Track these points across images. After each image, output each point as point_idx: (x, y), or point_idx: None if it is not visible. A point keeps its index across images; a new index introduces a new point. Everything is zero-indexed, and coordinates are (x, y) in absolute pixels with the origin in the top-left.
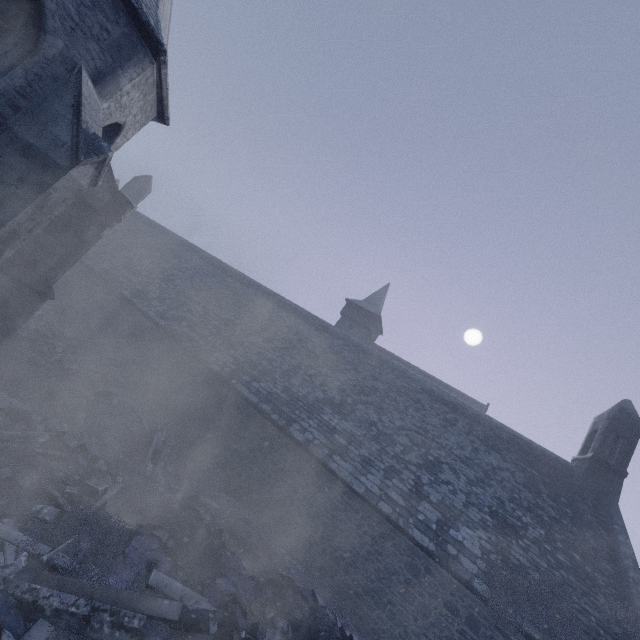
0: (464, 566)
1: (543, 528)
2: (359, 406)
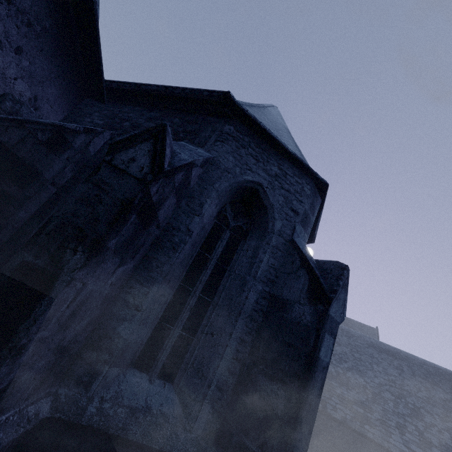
0: None
1: None
2: (348, 373)
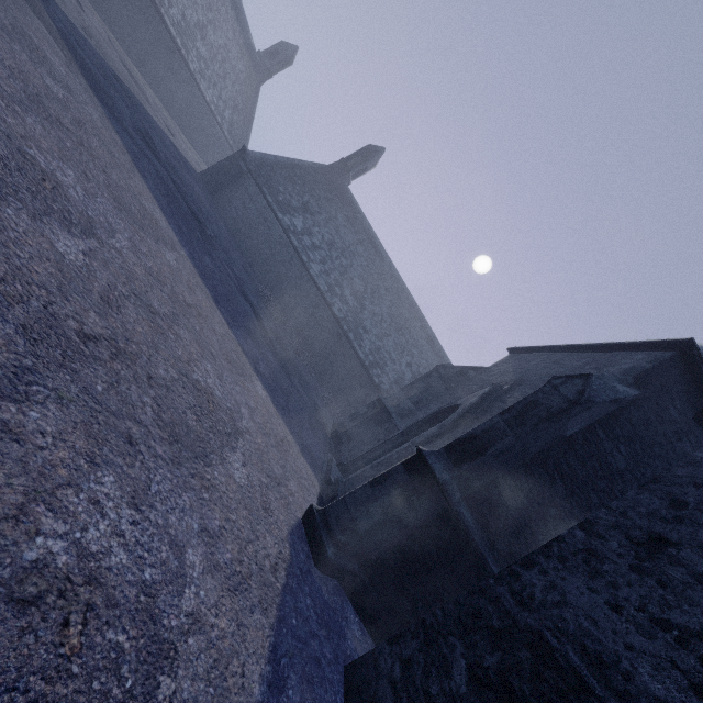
0: None
1: None
2: None
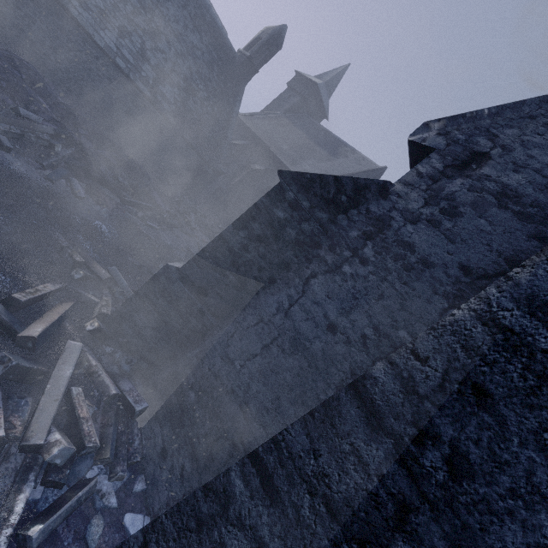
0: (164, 107)
1: (207, 93)
2: None
